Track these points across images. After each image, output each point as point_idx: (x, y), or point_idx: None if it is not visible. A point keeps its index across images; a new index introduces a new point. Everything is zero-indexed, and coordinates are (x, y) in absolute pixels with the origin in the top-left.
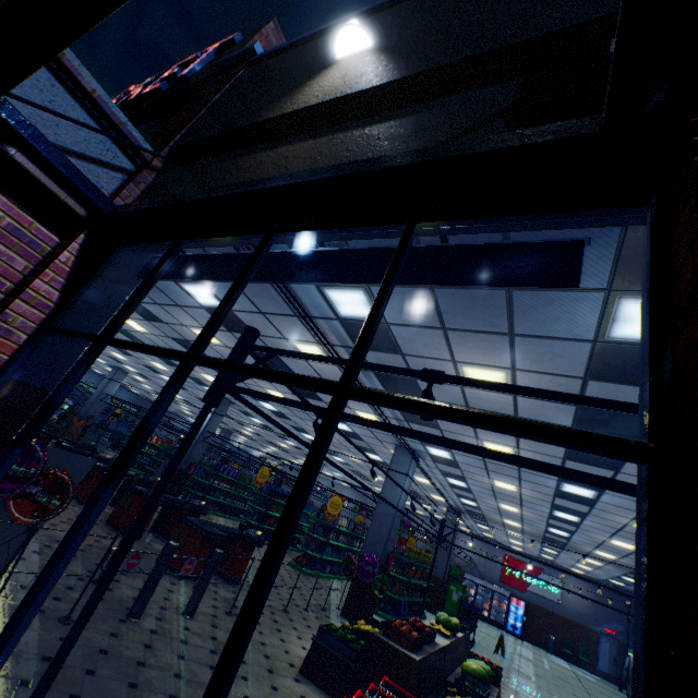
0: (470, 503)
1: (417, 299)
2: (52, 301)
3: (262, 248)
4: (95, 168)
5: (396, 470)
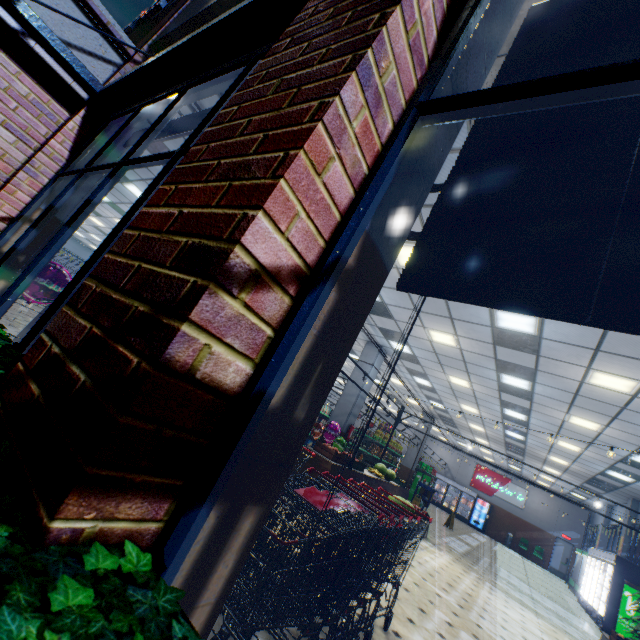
0: (439, 406)
1: None
2: (64, 158)
3: (179, 98)
4: (92, 60)
5: (364, 361)
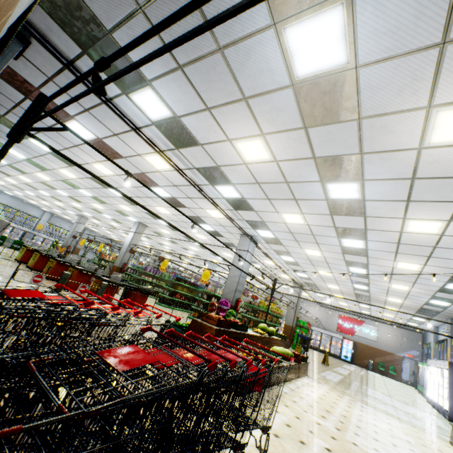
0: (303, 275)
1: (180, 85)
2: None
3: None
4: None
5: (241, 249)
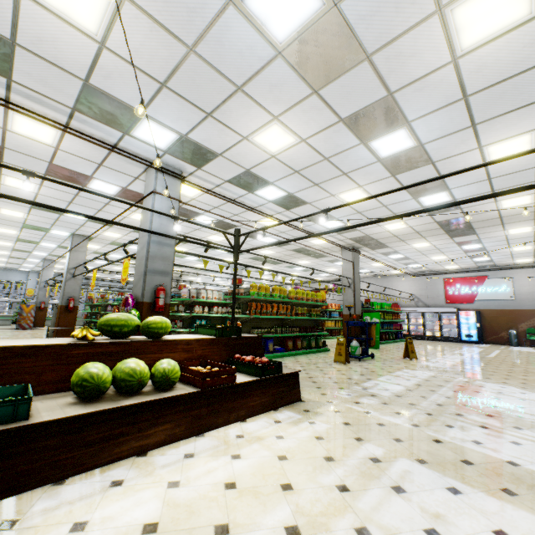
0: (335, 225)
1: None
2: None
3: None
4: None
5: (145, 195)
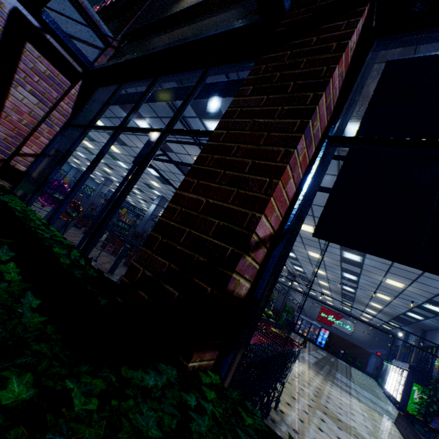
0: (299, 269)
1: None
2: (69, 113)
3: (153, 83)
4: (85, 46)
5: None
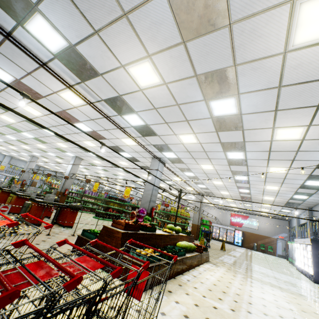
0: (203, 186)
1: (64, 5)
2: None
3: None
4: None
5: (152, 169)
